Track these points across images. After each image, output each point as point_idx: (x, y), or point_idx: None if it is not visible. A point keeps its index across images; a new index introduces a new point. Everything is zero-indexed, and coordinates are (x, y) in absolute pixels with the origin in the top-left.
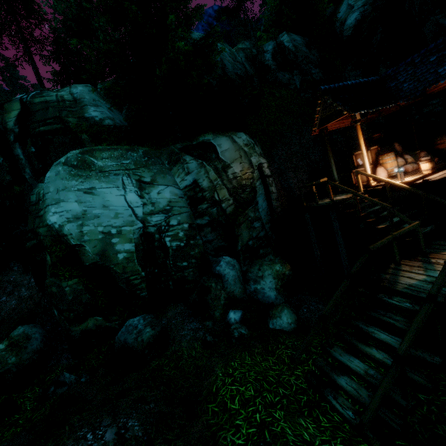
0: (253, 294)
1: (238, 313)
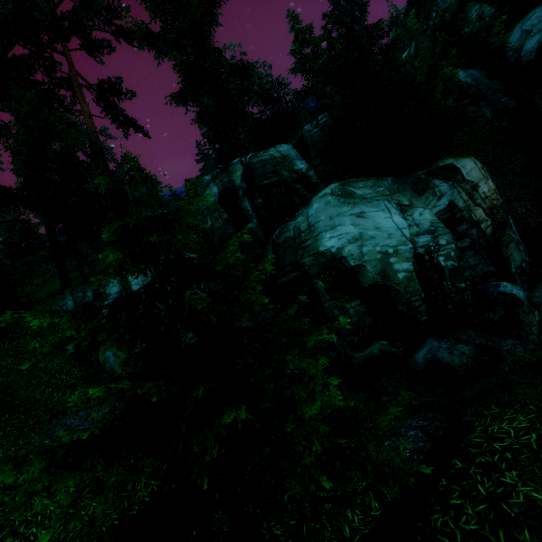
0: None
1: None
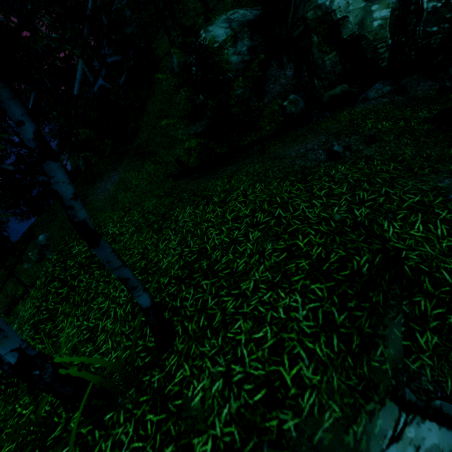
0: None
1: None
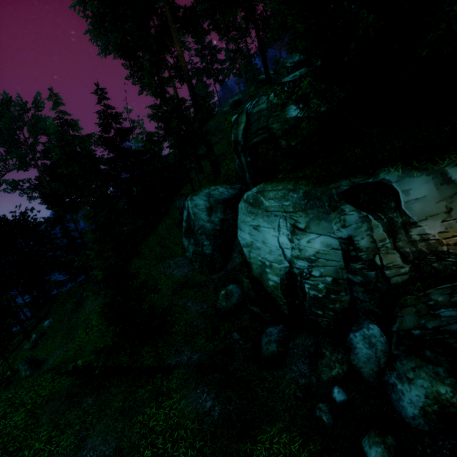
0: (388, 386)
1: (341, 395)
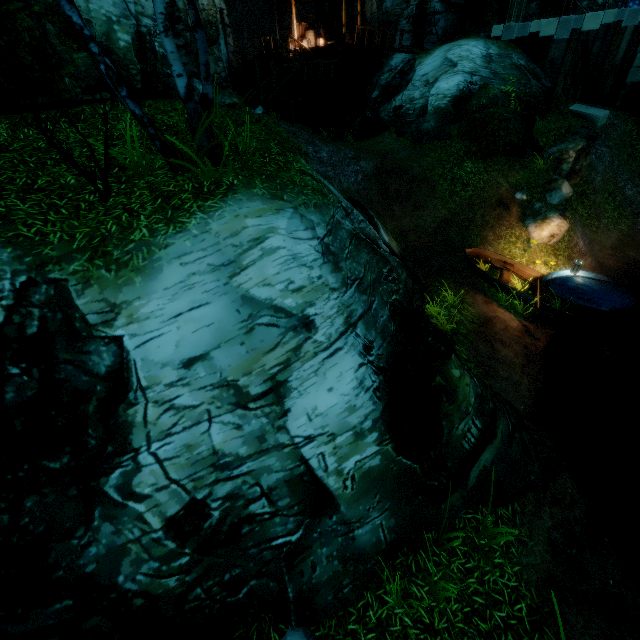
0: None
1: None
